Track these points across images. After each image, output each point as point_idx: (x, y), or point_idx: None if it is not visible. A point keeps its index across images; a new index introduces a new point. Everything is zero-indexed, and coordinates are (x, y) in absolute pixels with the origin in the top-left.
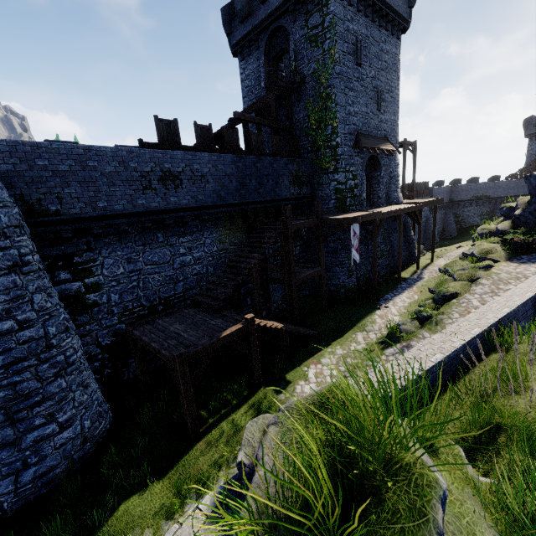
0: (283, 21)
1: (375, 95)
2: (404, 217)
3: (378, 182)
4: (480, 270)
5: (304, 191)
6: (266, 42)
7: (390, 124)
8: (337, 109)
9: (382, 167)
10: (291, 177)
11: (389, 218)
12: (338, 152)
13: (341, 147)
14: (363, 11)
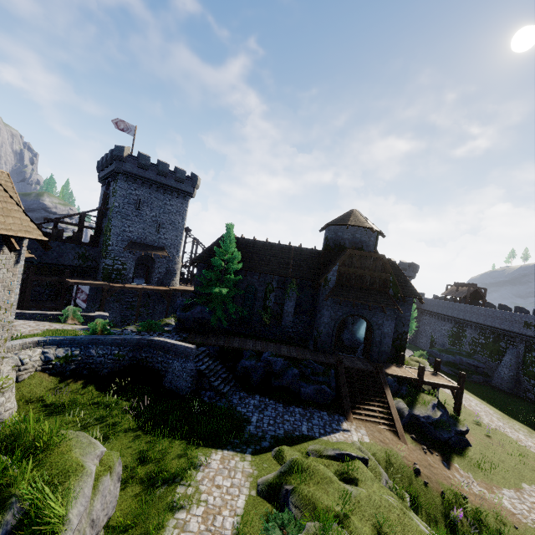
0: (110, 179)
1: (155, 224)
2: (174, 296)
3: (154, 271)
4: (134, 326)
5: (89, 264)
6: (107, 184)
7: (171, 241)
8: (112, 227)
9: (157, 262)
10: (77, 254)
11: (137, 291)
12: (109, 249)
13: (112, 246)
14: (147, 186)
